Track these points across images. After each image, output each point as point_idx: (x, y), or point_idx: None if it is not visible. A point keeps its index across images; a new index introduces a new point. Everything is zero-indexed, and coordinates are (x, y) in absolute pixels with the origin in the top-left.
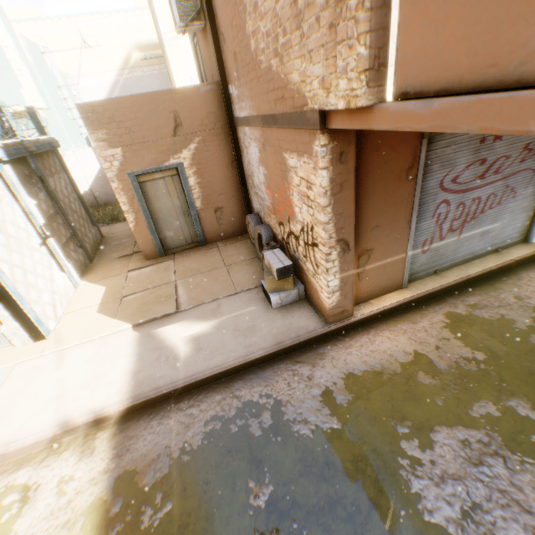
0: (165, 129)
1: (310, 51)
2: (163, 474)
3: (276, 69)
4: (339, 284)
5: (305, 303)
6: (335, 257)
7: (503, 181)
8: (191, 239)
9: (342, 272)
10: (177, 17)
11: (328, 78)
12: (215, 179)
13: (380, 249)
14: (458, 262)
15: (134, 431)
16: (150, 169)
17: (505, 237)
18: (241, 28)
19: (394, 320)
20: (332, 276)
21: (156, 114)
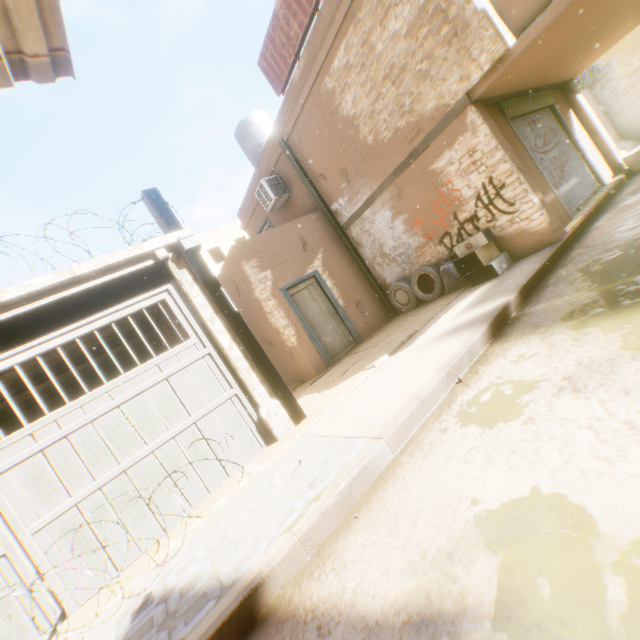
0: (297, 249)
1: (442, 78)
2: (596, 293)
3: (405, 124)
4: (539, 202)
5: (517, 261)
6: (523, 180)
7: (557, 148)
8: (347, 341)
9: (534, 193)
10: (272, 194)
11: (465, 74)
12: (345, 278)
13: (536, 187)
14: (582, 202)
15: (518, 328)
16: (295, 281)
17: (589, 185)
18: (352, 143)
19: (593, 224)
20: (531, 195)
21: (288, 240)
